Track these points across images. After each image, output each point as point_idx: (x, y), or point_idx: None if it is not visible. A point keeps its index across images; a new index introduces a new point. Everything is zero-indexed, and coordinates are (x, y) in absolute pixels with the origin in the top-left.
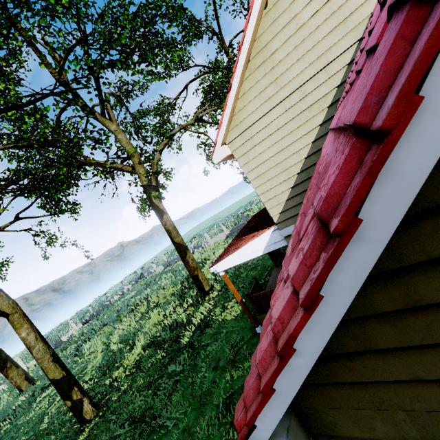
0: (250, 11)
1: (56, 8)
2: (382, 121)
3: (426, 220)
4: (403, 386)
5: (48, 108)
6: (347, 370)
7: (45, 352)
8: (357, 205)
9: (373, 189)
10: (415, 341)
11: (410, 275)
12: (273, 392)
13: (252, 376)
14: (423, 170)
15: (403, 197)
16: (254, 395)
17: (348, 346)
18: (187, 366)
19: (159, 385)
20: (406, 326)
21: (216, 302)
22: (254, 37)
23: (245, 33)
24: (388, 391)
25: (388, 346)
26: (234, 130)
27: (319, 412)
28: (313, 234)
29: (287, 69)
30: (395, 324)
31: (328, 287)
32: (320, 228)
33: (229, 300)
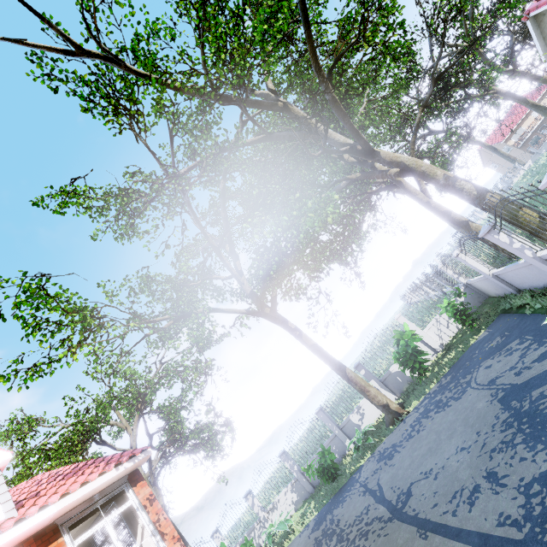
0: None
1: None
2: None
3: None
4: None
5: None
6: None
7: None
8: None
9: None
10: None
11: None
12: None
13: None
14: None
15: None
16: None
17: None
18: None
19: None
20: None
21: None
22: None
23: None
24: None
25: None
26: None
27: None
28: None
29: None
30: None
31: None
32: None
33: None
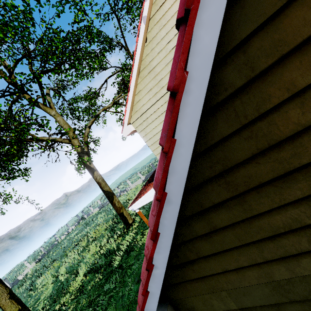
0: (136, 44)
1: (5, 39)
2: (163, 148)
3: (208, 185)
4: (221, 276)
5: (0, 105)
6: (192, 271)
7: (3, 292)
8: (163, 186)
9: (168, 178)
10: (219, 249)
11: (208, 213)
12: (149, 293)
13: (141, 285)
14: (185, 169)
15: (181, 181)
16: (142, 297)
17: (189, 257)
18: (118, 284)
19: (97, 302)
20: (213, 241)
21: (137, 231)
22: (141, 58)
23: (135, 56)
24: (215, 280)
25: (208, 254)
26: (135, 115)
27: (184, 301)
28: (154, 197)
29: (163, 77)
30: (208, 240)
31: (161, 228)
32: (156, 194)
33: (146, 228)
